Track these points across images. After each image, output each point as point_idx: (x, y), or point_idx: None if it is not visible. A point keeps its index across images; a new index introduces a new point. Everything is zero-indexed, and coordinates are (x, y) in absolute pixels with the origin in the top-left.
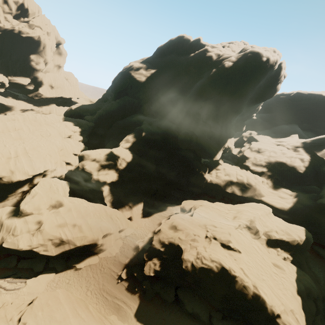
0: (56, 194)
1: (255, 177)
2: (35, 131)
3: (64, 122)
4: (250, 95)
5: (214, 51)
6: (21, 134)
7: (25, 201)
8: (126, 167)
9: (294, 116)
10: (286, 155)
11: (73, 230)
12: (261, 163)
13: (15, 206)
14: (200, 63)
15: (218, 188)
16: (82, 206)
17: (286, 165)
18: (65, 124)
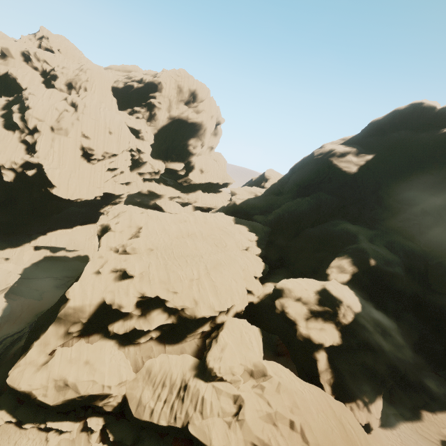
0: (250, 351)
1: None
2: (208, 237)
3: (236, 226)
4: None
5: None
6: (195, 242)
7: (213, 355)
8: (352, 322)
9: None
10: None
11: (289, 439)
12: None
13: (197, 358)
14: None
15: None
16: (294, 388)
17: None
18: (238, 229)
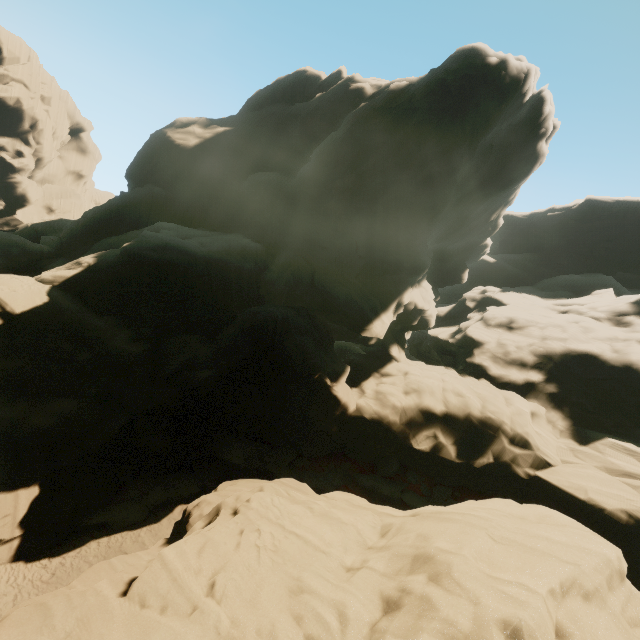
0: None
1: (506, 399)
2: None
3: None
4: (466, 162)
5: (369, 81)
6: None
7: None
8: None
9: (590, 256)
10: (595, 333)
11: None
12: (522, 357)
13: None
14: (335, 105)
15: (383, 434)
16: None
17: (601, 361)
18: None
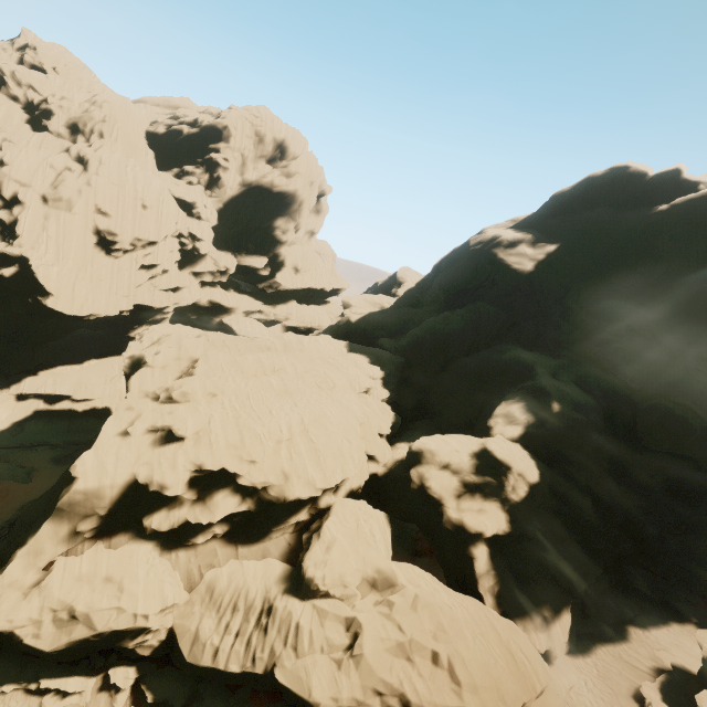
0: (371, 548)
1: None
2: (305, 374)
3: (350, 355)
4: None
5: None
6: (286, 382)
7: (313, 558)
8: (526, 498)
9: None
10: None
11: (431, 680)
12: None
13: (289, 563)
14: (693, 227)
15: None
16: (439, 601)
17: None
18: (354, 360)
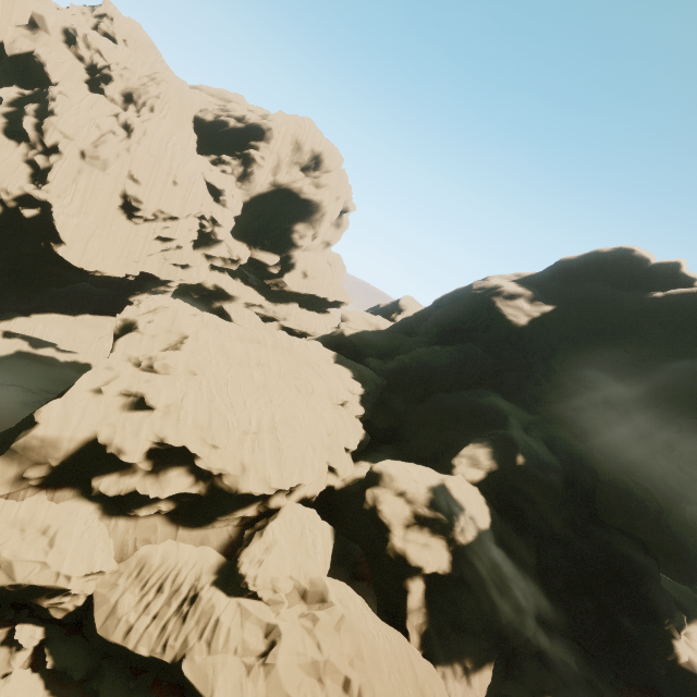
0: (310, 559)
1: None
2: (288, 374)
3: (336, 366)
4: None
5: None
6: (267, 377)
7: (250, 556)
8: (473, 543)
9: None
10: None
11: None
12: None
13: (225, 556)
14: (682, 319)
15: None
16: (363, 627)
17: None
18: (338, 372)
